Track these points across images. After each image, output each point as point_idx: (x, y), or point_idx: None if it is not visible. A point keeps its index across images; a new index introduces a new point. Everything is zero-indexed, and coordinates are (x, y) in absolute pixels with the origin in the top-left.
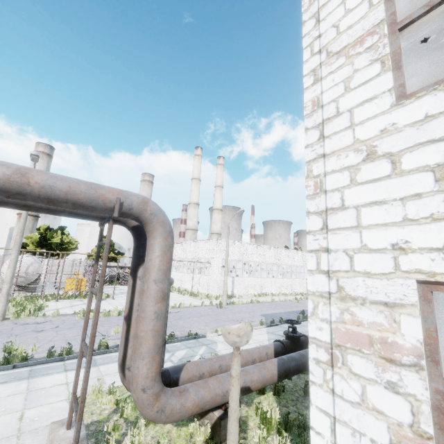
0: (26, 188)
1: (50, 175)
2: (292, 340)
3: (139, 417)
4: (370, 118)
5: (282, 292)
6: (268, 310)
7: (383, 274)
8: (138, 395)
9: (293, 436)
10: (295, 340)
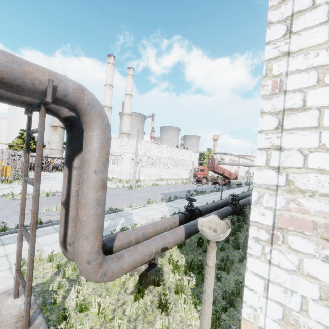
0: None
1: None
2: (190, 212)
3: (79, 276)
4: None
5: (173, 178)
6: (165, 190)
7: None
8: (83, 266)
9: (194, 274)
10: (192, 212)
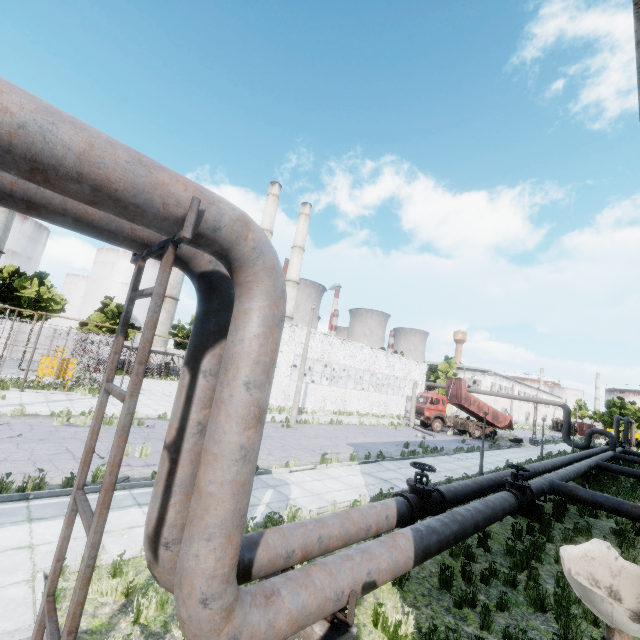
0: None
1: (43, 104)
2: (421, 495)
3: (170, 625)
4: None
5: (372, 412)
6: (357, 437)
7: None
8: (192, 611)
9: None
10: (426, 496)
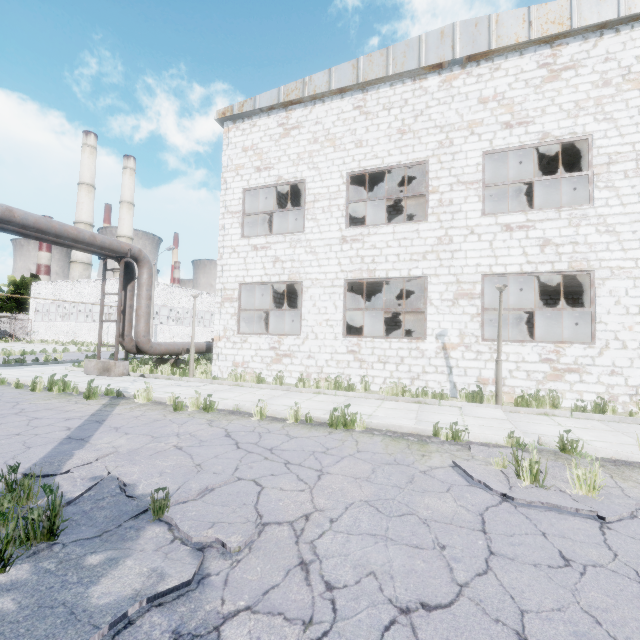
0: (95, 242)
1: (102, 237)
2: None
3: None
4: (235, 240)
5: None
6: None
7: (234, 282)
8: (141, 339)
9: None
10: None
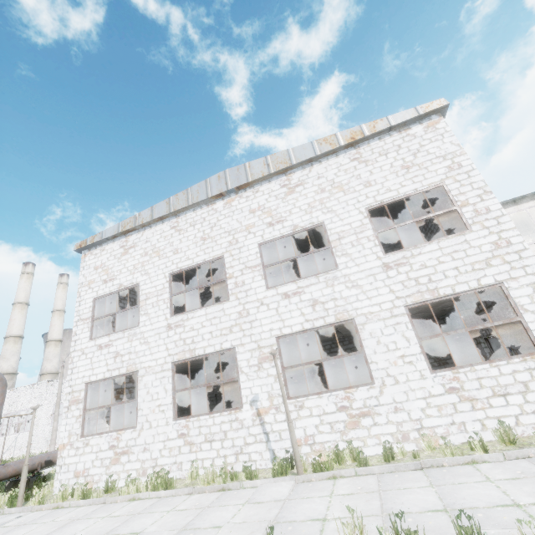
0: None
1: None
2: None
3: None
4: (85, 343)
5: None
6: None
7: (81, 383)
8: None
9: None
10: None
